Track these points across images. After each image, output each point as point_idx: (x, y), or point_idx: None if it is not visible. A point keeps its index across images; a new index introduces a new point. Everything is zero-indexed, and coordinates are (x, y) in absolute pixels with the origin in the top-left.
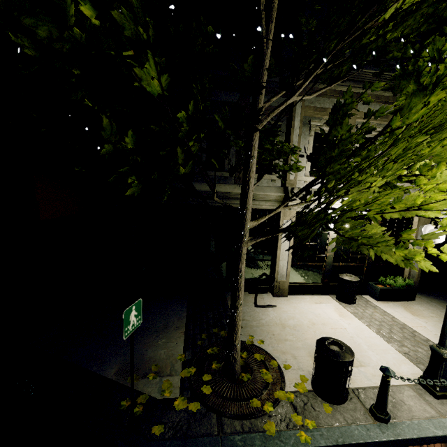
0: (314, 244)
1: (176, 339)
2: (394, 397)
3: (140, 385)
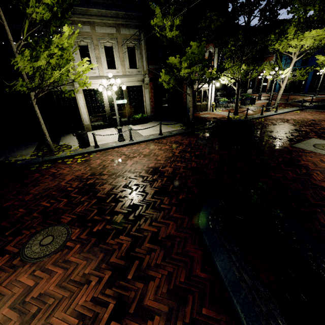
0: (98, 104)
1: (31, 149)
2: (106, 144)
3: (14, 159)
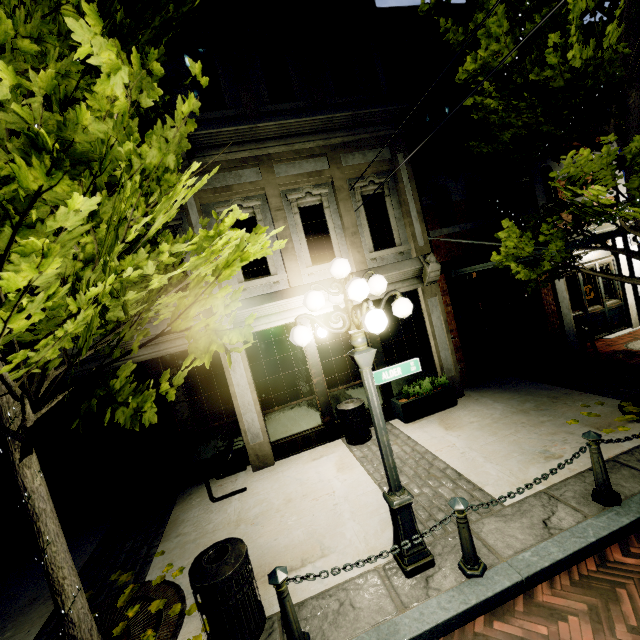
0: (290, 372)
1: (34, 621)
2: (343, 602)
3: None
